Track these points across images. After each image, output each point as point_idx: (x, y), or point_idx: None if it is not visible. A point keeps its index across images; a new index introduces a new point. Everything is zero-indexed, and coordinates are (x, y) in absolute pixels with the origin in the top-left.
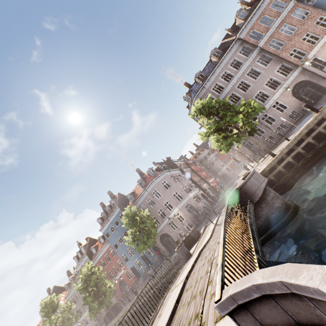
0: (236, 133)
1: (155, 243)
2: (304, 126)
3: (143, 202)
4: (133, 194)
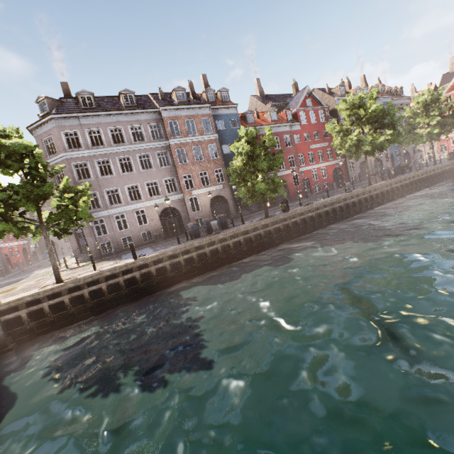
0: (35, 221)
1: None
2: (114, 266)
3: None
4: None
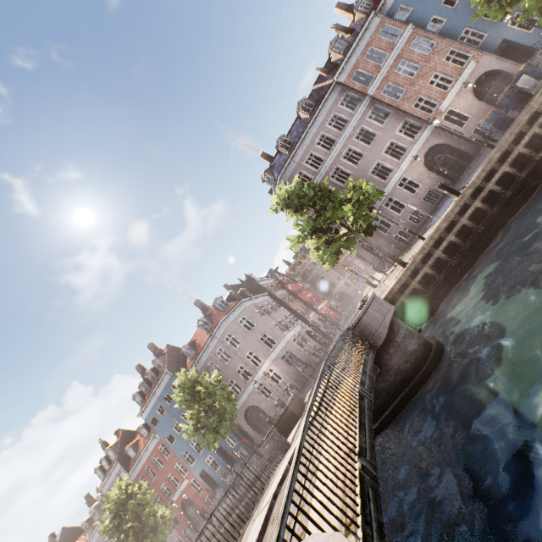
0: (346, 234)
1: (234, 427)
2: (442, 217)
3: (211, 358)
4: (192, 345)
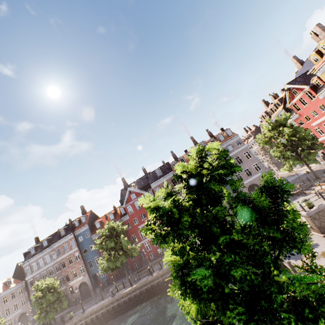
0: None
1: None
2: None
3: None
4: None
